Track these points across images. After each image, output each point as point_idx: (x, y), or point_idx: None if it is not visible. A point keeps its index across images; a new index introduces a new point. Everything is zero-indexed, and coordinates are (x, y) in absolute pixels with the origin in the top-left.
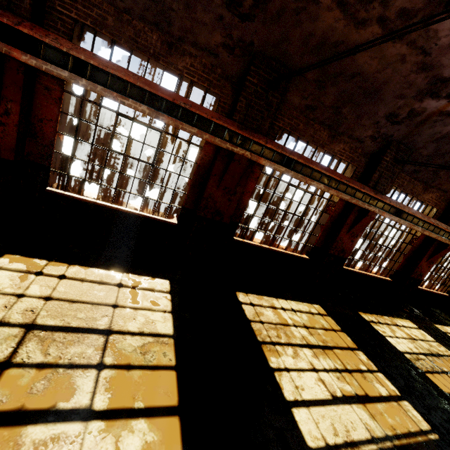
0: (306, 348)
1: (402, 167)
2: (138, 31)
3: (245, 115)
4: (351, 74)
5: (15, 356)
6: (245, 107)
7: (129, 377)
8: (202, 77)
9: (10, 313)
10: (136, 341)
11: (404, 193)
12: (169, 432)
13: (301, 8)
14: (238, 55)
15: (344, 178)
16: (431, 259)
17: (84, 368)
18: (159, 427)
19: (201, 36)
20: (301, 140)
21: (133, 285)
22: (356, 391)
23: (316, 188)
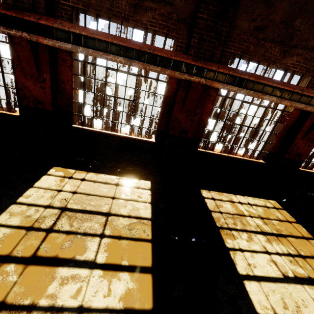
0: (260, 234)
1: None
2: (112, 2)
3: (199, 48)
4: None
5: (55, 226)
6: (197, 41)
7: (120, 244)
8: (162, 25)
9: (54, 201)
10: (125, 221)
11: None
12: (144, 283)
13: None
14: None
15: (298, 88)
16: None
17: (92, 236)
18: (138, 280)
19: None
20: (253, 61)
21: (126, 185)
22: (309, 274)
23: (269, 102)
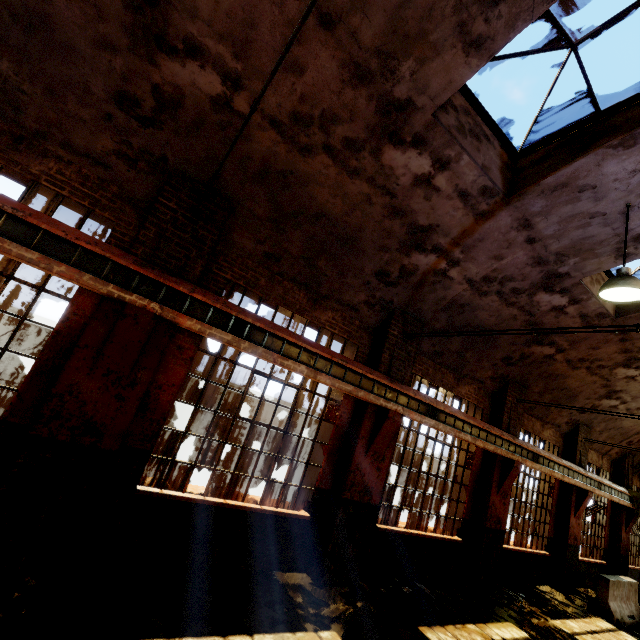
0: None
1: (418, 345)
2: None
3: (156, 250)
4: (315, 214)
5: None
6: (154, 237)
7: None
8: (81, 192)
9: None
10: None
11: (434, 385)
12: None
13: (225, 122)
14: (145, 171)
15: (339, 356)
16: (502, 488)
17: None
18: None
19: (78, 136)
20: (271, 306)
21: None
22: None
23: (303, 378)
